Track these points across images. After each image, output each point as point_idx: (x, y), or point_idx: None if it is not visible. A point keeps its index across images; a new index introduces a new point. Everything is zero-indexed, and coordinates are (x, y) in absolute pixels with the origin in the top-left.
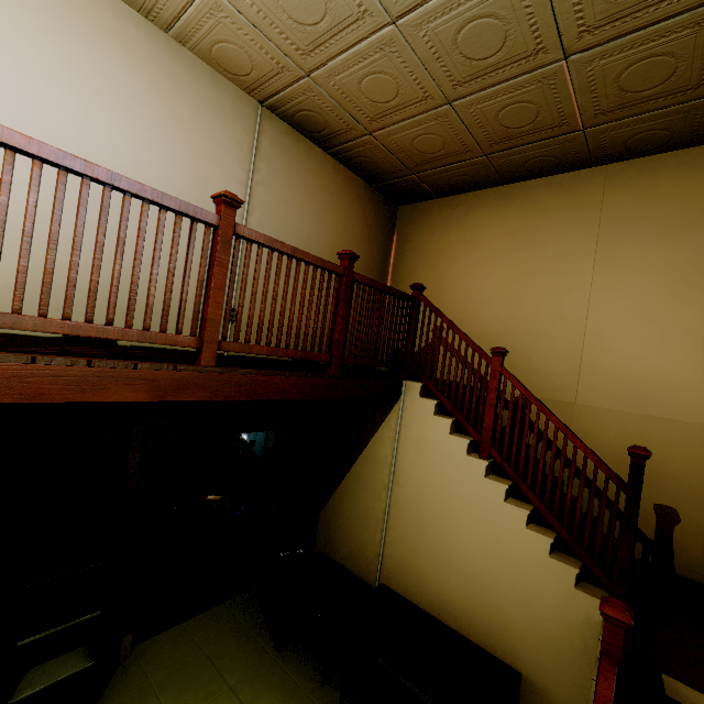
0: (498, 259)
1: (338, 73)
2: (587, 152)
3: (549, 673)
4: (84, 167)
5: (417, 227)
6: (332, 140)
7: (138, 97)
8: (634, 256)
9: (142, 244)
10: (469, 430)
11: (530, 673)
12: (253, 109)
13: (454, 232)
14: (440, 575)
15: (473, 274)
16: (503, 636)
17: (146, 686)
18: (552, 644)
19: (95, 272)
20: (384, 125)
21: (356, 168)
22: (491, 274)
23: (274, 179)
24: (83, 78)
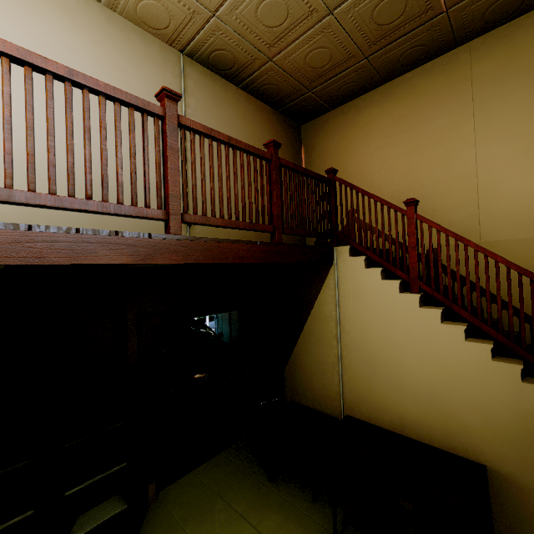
0: (391, 143)
1: (237, 6)
2: (451, 33)
3: (512, 461)
4: (45, 63)
5: (319, 137)
6: (241, 74)
7: (86, 54)
8: (508, 109)
9: (105, 131)
10: (397, 273)
11: (494, 464)
12: (176, 57)
13: (350, 133)
14: (396, 398)
15: (372, 161)
16: (462, 437)
17: (173, 522)
18: (510, 434)
19: (69, 154)
20: (280, 49)
21: (264, 97)
22: (386, 157)
23: (202, 111)
24: (41, 43)
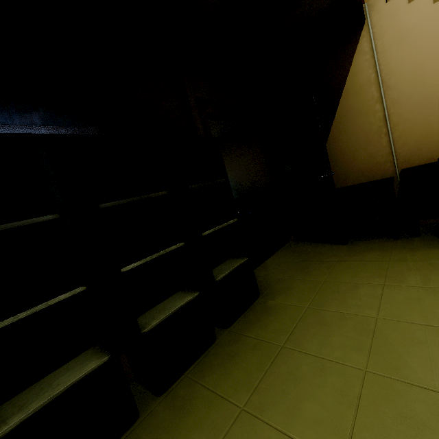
0: None
1: None
2: None
3: None
4: None
5: None
6: None
7: None
8: None
9: None
10: None
11: None
12: None
13: None
14: None
15: None
16: None
17: (280, 280)
18: None
19: None
20: None
21: None
22: None
23: None
24: None
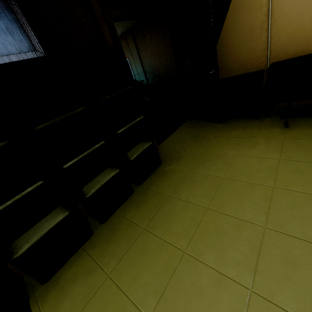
0: None
1: None
2: None
3: None
4: None
5: None
6: None
7: None
8: None
9: None
10: None
11: None
12: None
13: None
14: None
15: None
16: None
17: (176, 151)
18: None
19: None
20: None
21: None
22: None
23: None
24: None
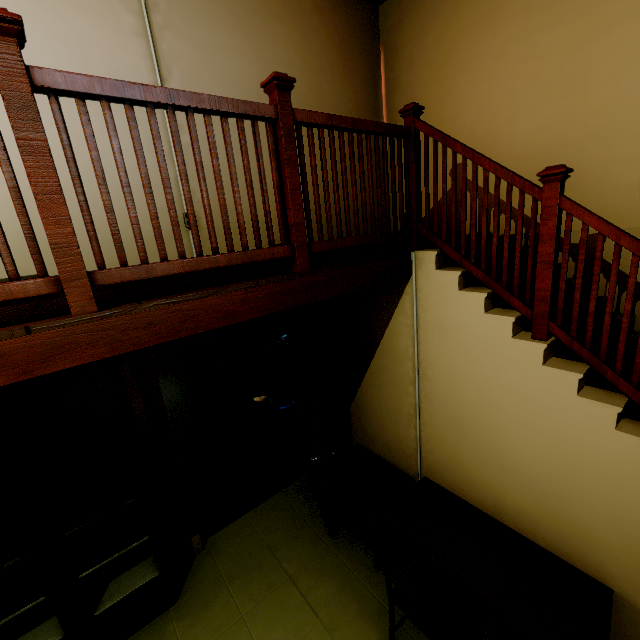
0: (540, 25)
1: None
2: None
3: None
4: None
5: (408, 27)
6: None
7: None
8: None
9: None
10: (512, 304)
11: (627, 593)
12: None
13: (464, 10)
14: (491, 476)
15: (500, 68)
16: (583, 548)
17: (218, 577)
18: None
19: None
20: None
21: None
22: (529, 57)
23: (183, 15)
24: None
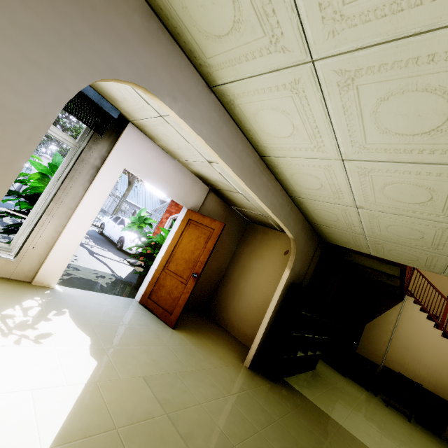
0: None
1: None
2: None
3: None
4: None
5: None
6: None
7: None
8: None
9: None
10: (434, 319)
11: None
12: None
13: None
14: (415, 366)
15: None
16: (443, 389)
17: (320, 369)
18: None
19: None
20: None
21: None
22: None
23: None
24: None
